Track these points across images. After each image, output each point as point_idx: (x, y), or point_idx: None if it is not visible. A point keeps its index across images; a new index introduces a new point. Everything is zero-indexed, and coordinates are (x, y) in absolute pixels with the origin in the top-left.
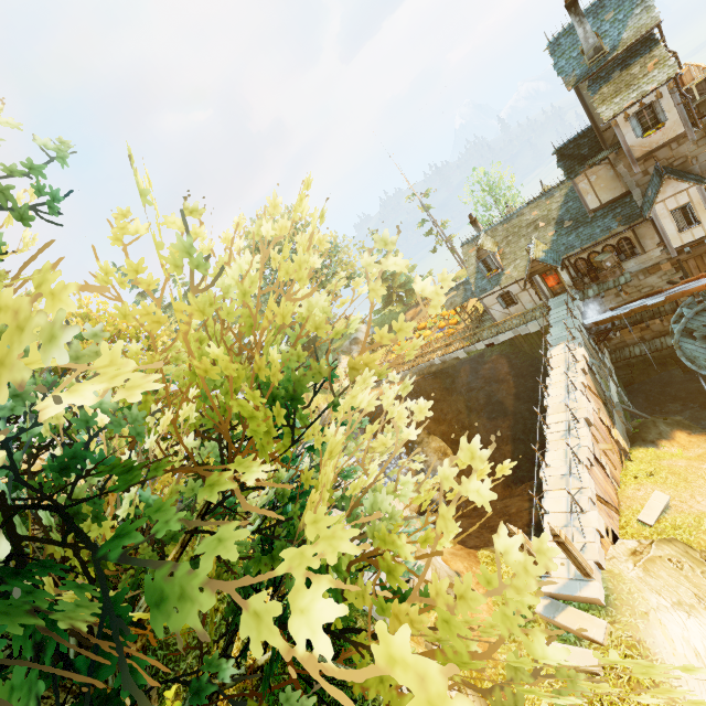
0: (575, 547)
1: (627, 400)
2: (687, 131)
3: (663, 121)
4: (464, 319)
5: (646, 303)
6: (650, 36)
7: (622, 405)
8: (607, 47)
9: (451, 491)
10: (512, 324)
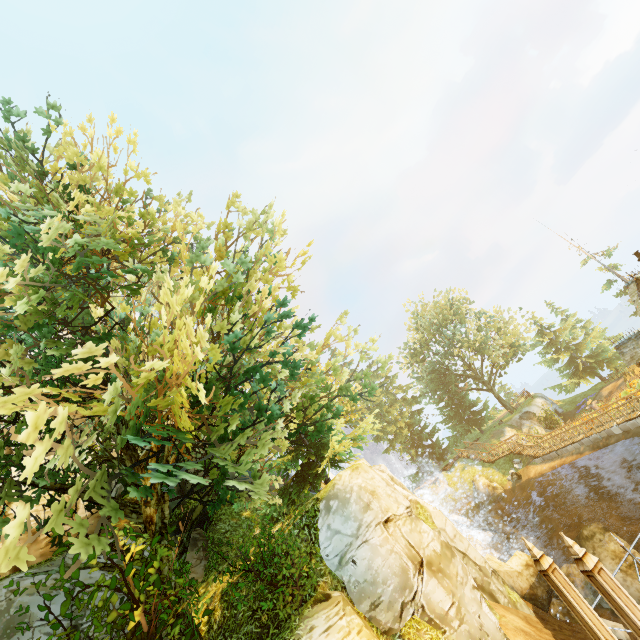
0: (632, 602)
1: None
2: None
3: None
4: None
5: None
6: None
7: None
8: None
9: None
10: None
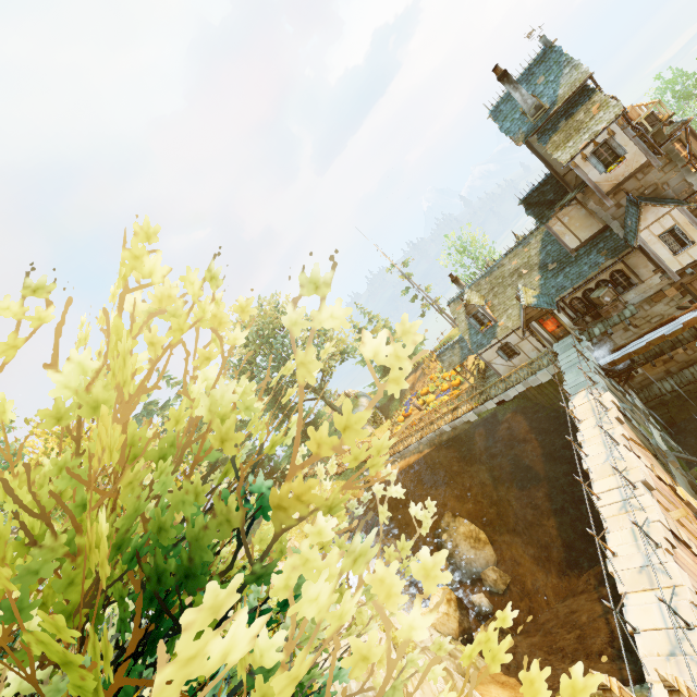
0: None
1: (675, 445)
2: (650, 160)
3: (623, 155)
4: (467, 378)
5: (663, 333)
6: (585, 88)
7: (673, 452)
8: (546, 104)
9: (496, 589)
10: (519, 377)
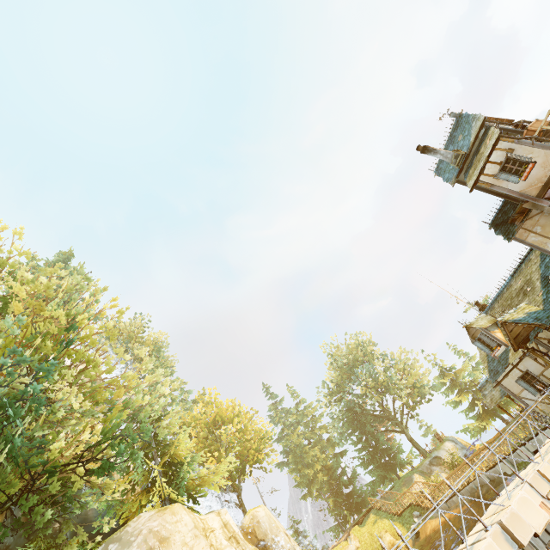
0: None
1: None
2: None
3: (530, 161)
4: None
5: None
6: (486, 128)
7: None
8: (461, 152)
9: None
10: None
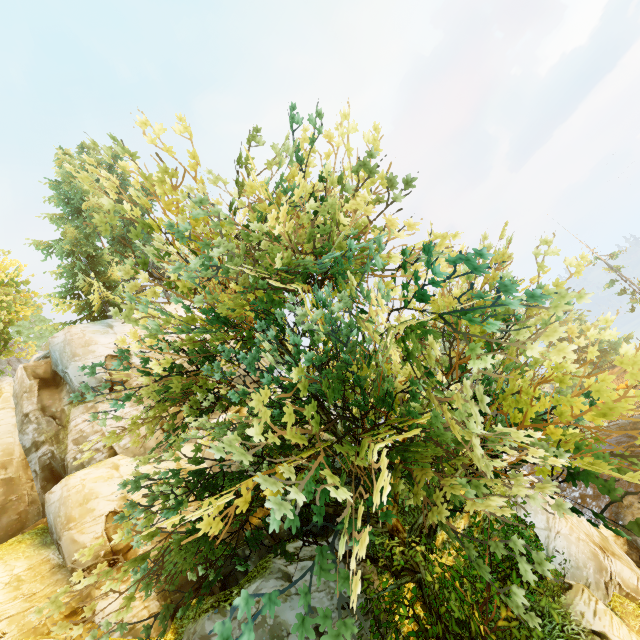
0: None
1: None
2: None
3: None
4: None
5: None
6: None
7: None
8: None
9: None
10: None
